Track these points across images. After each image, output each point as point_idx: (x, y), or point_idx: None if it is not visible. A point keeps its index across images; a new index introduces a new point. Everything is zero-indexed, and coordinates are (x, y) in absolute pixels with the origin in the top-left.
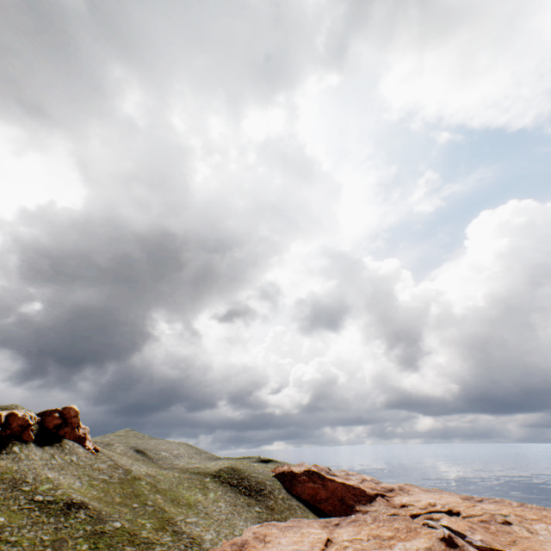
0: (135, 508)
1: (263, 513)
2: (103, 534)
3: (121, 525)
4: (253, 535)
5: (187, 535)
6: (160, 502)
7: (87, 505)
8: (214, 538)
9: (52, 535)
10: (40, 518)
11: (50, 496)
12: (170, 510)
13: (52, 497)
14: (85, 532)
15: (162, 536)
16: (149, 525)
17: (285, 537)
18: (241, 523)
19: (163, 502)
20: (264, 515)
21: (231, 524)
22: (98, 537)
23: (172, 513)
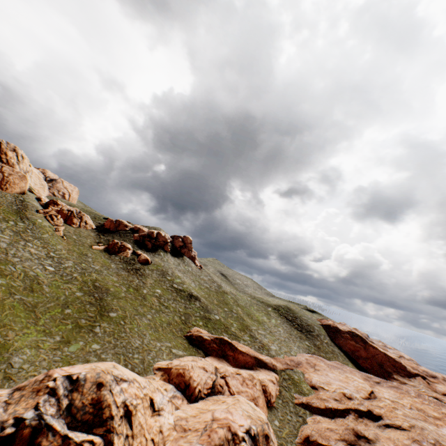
0: (226, 311)
1: (311, 348)
2: (210, 320)
3: (219, 318)
4: (305, 361)
5: (259, 341)
6: (240, 313)
7: (200, 299)
8: (277, 350)
9: (183, 309)
10: (177, 298)
11: (180, 287)
12: (246, 321)
13: (181, 288)
14: (200, 315)
15: (243, 335)
16: (235, 325)
17: (331, 373)
18: (295, 347)
19: (242, 313)
20: (312, 349)
21: (287, 346)
22: (207, 320)
23: (248, 323)
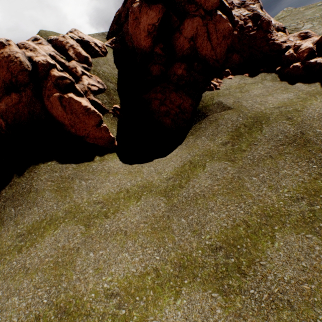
0: None
1: None
2: None
3: None
4: None
5: None
6: None
7: None
8: None
9: None
10: None
11: None
12: None
13: None
14: None
15: None
16: None
17: None
18: None
19: None
20: None
21: None
22: None
23: None
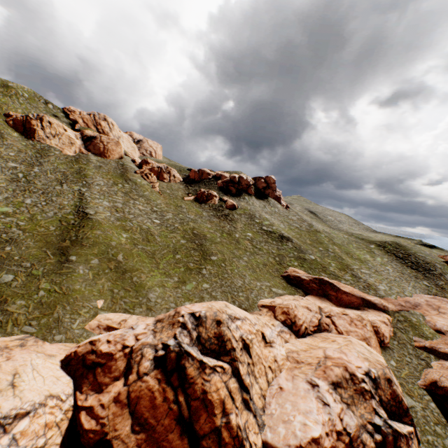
0: (321, 250)
1: (432, 288)
2: (304, 260)
3: (314, 258)
4: (425, 302)
5: (363, 281)
6: (337, 252)
7: (291, 240)
8: (387, 291)
9: (276, 250)
10: (268, 240)
11: (269, 229)
12: (346, 260)
13: (271, 230)
14: (294, 255)
15: (344, 275)
16: (333, 265)
17: None
18: (409, 288)
19: (339, 252)
20: (433, 290)
21: (399, 286)
22: (302, 261)
23: (348, 262)
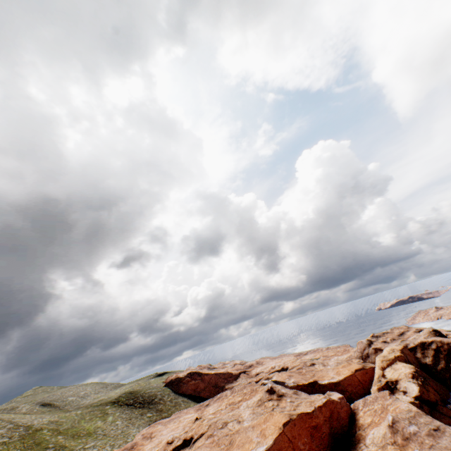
0: None
1: (154, 417)
2: None
3: None
4: (142, 437)
5: None
6: (61, 441)
7: None
8: None
9: None
10: None
11: None
12: (70, 445)
13: None
14: None
15: None
16: None
17: (166, 429)
18: (134, 430)
19: (64, 440)
20: (154, 418)
21: (125, 435)
22: None
23: (72, 446)
